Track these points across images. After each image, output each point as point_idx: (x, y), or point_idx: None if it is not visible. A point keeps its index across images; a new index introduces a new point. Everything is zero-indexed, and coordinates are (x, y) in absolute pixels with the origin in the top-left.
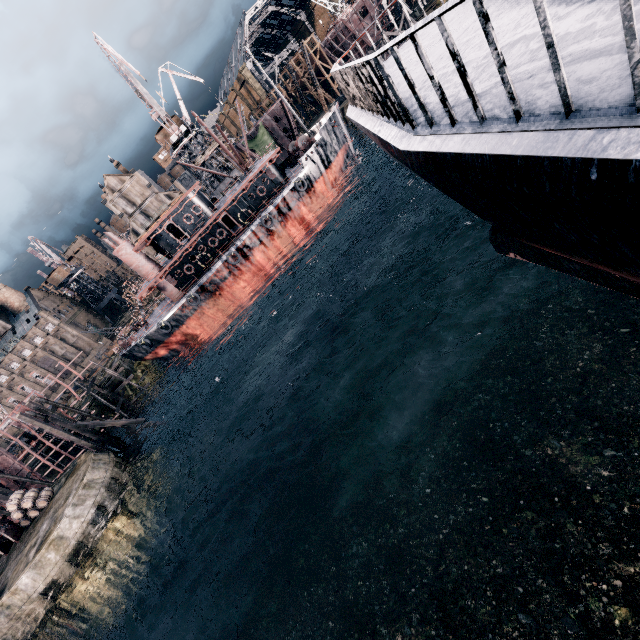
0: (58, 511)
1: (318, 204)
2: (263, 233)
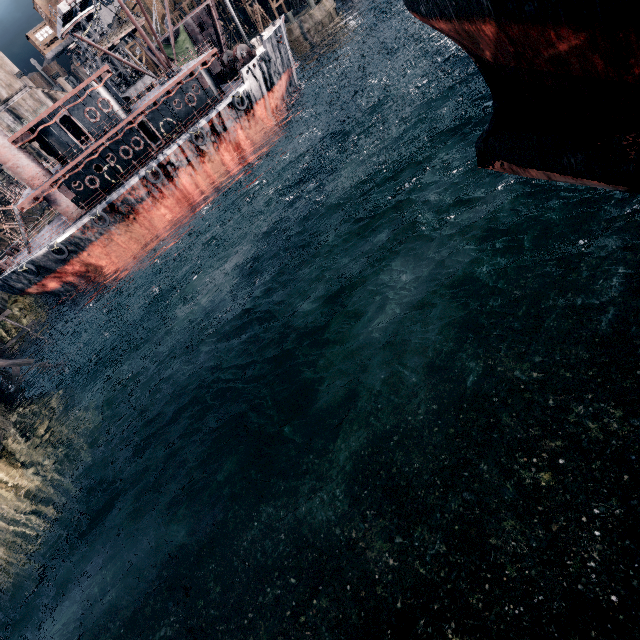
0: None
1: (256, 131)
2: (192, 151)
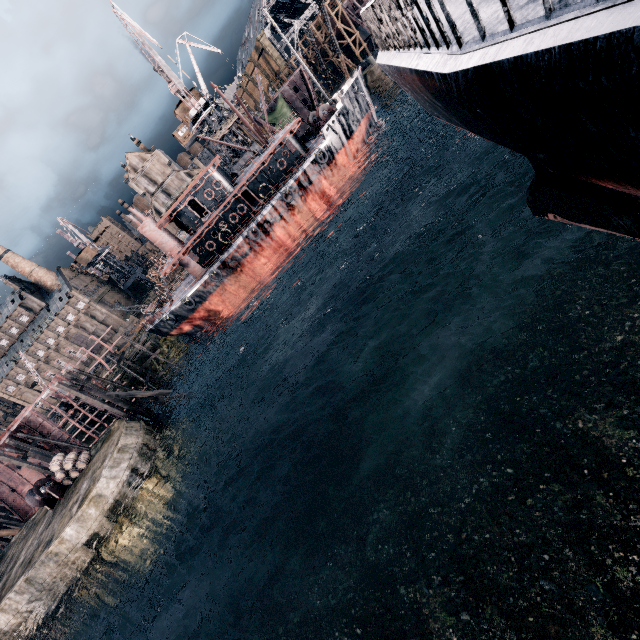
0: (96, 472)
1: (339, 177)
2: (283, 208)
